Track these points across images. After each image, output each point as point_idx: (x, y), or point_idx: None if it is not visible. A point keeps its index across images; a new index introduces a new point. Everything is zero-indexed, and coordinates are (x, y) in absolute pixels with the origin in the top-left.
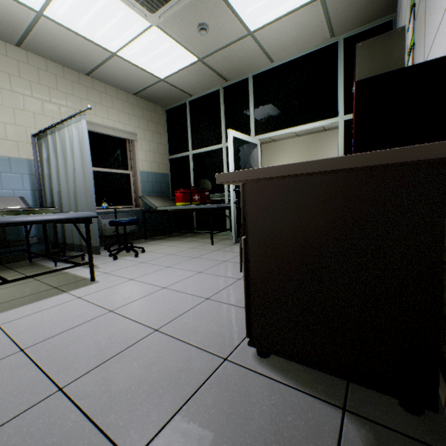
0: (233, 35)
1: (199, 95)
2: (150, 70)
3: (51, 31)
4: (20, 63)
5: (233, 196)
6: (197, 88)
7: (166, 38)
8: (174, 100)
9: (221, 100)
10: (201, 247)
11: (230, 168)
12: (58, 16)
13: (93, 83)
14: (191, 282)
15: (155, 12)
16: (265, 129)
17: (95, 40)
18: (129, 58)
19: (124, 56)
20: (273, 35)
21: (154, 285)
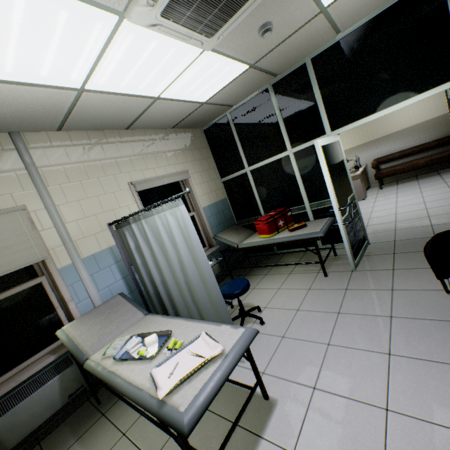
0: (299, 21)
1: (242, 103)
2: (192, 99)
3: (92, 103)
4: (66, 148)
5: (340, 217)
6: (240, 96)
7: (217, 58)
8: (213, 117)
9: (272, 100)
10: (317, 284)
11: (328, 185)
12: (100, 84)
13: (133, 135)
14: (410, 387)
15: (214, 35)
16: (344, 120)
17: (138, 93)
18: (172, 96)
19: (167, 96)
20: (351, 0)
21: (363, 402)
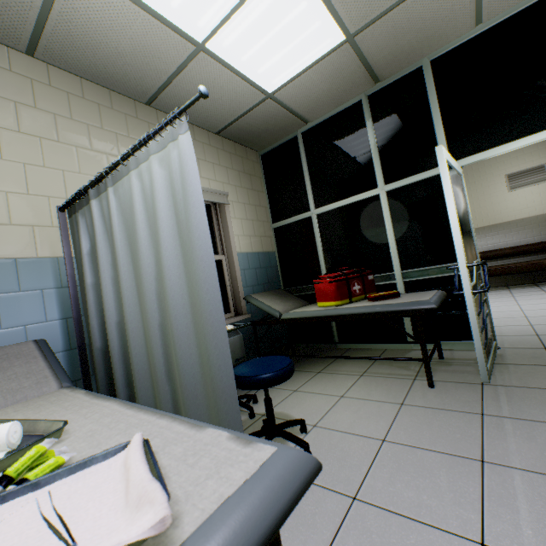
0: None
1: (321, 119)
2: (254, 77)
3: (89, 3)
4: (35, 84)
5: (468, 279)
6: (321, 106)
7: None
8: (277, 134)
9: (366, 116)
10: (417, 397)
11: (452, 221)
12: None
13: (157, 117)
14: None
15: None
16: (473, 147)
17: (170, 16)
18: (225, 54)
19: (216, 50)
20: None
21: None
